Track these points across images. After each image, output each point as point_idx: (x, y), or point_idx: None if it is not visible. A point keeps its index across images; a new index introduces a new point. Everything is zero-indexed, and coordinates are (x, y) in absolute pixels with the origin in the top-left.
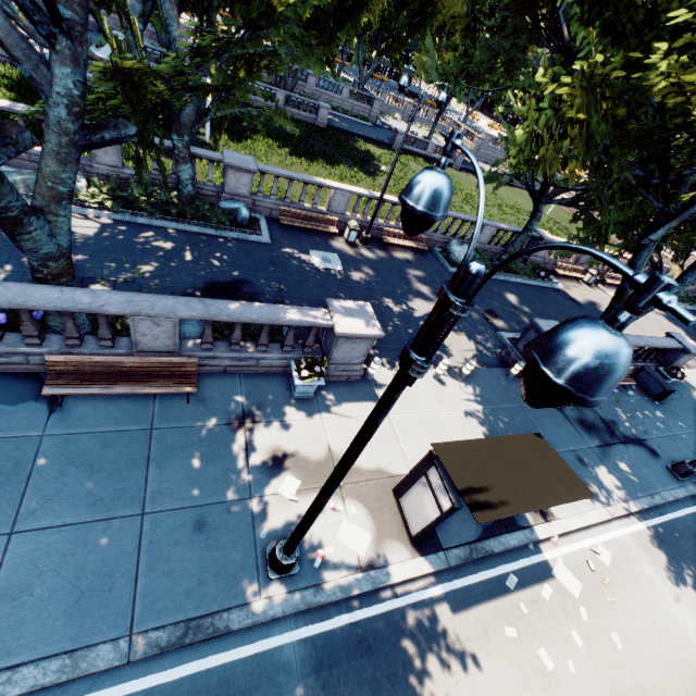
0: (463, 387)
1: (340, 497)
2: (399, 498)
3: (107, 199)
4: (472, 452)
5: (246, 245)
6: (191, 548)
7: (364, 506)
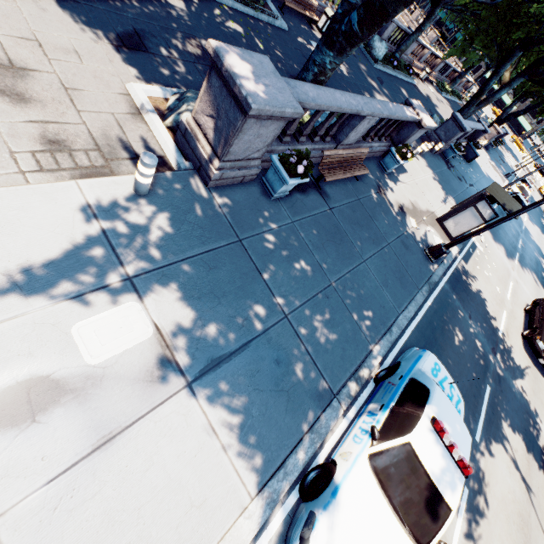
0: (424, 161)
1: (426, 225)
2: (442, 222)
3: None
4: (494, 192)
5: (277, 32)
6: (409, 256)
7: (433, 228)
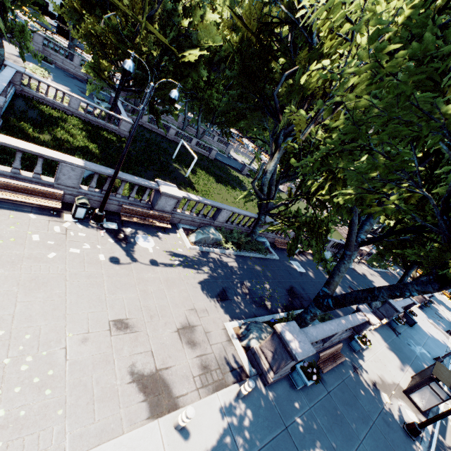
0: (377, 333)
1: (397, 398)
2: (409, 395)
3: (230, 244)
4: (439, 374)
5: (275, 262)
6: (392, 433)
7: (403, 401)
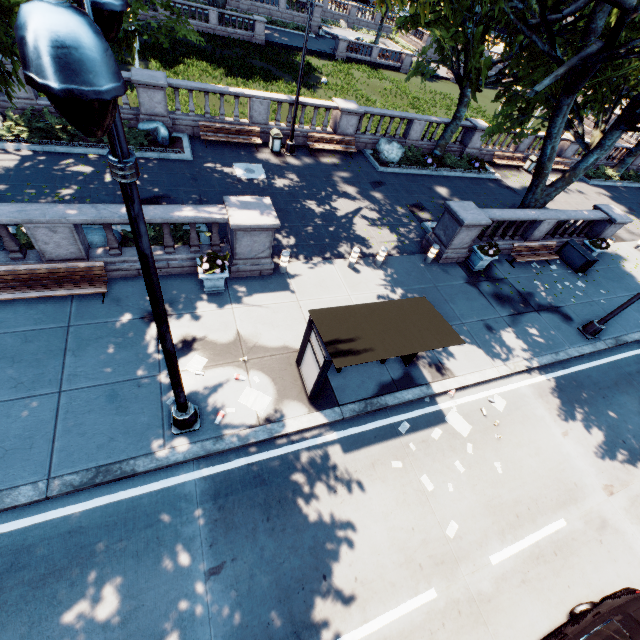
0: (378, 273)
1: (245, 370)
2: (299, 367)
3: (23, 131)
4: (348, 315)
5: (167, 163)
6: (104, 415)
7: (267, 375)
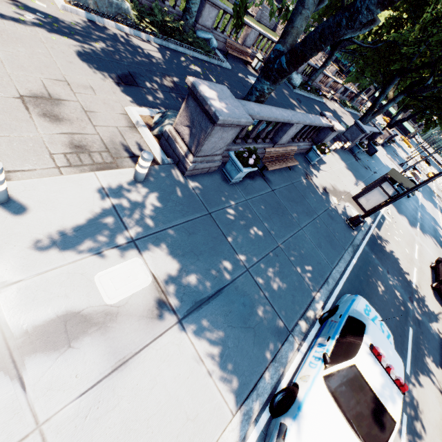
0: (337, 155)
1: (345, 202)
2: (357, 199)
3: (148, 23)
4: (394, 175)
5: (224, 70)
6: (335, 224)
7: (350, 204)
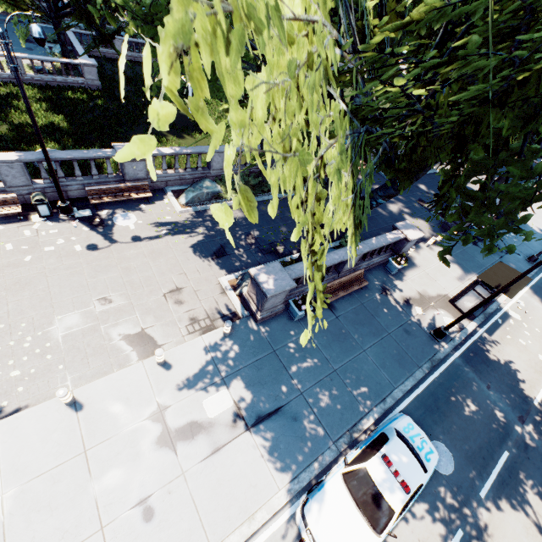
0: (439, 248)
1: (435, 309)
2: (454, 303)
3: (234, 193)
4: (489, 276)
5: None
6: (411, 340)
7: (444, 310)
